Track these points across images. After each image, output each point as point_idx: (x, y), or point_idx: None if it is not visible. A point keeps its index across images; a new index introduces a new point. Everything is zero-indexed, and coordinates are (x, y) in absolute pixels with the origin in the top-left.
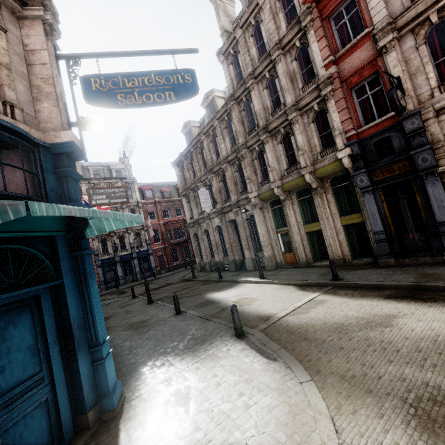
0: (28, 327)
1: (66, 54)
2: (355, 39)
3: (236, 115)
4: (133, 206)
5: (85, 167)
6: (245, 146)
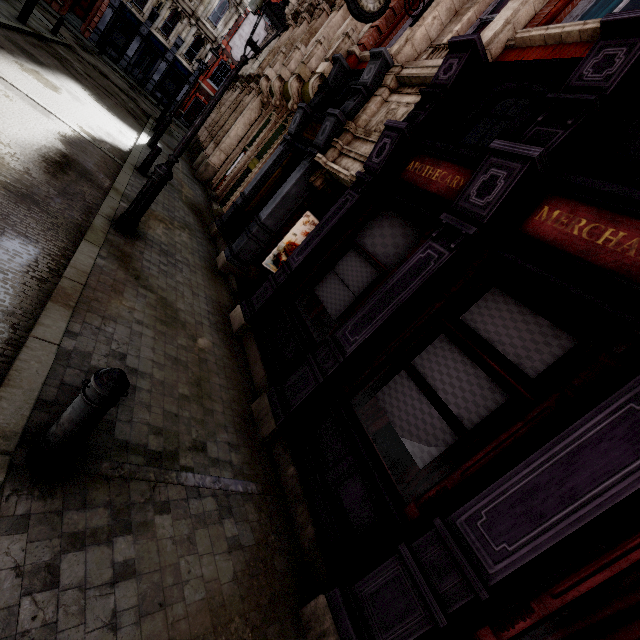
0: None
1: None
2: None
3: None
4: None
5: None
6: None
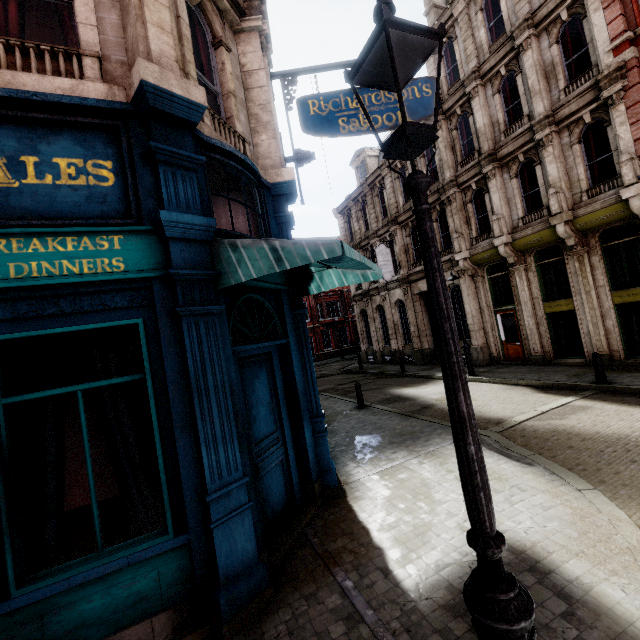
0: (265, 384)
1: (281, 72)
2: None
3: (443, 137)
4: None
5: None
6: (454, 183)
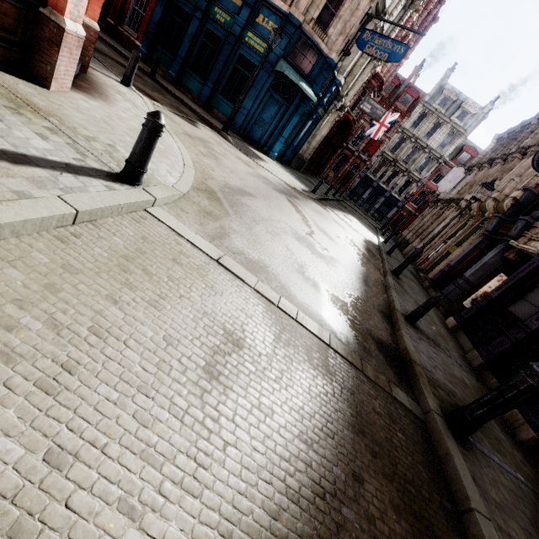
0: (275, 110)
1: (370, 14)
2: None
3: None
4: (435, 156)
5: (443, 89)
6: (522, 150)
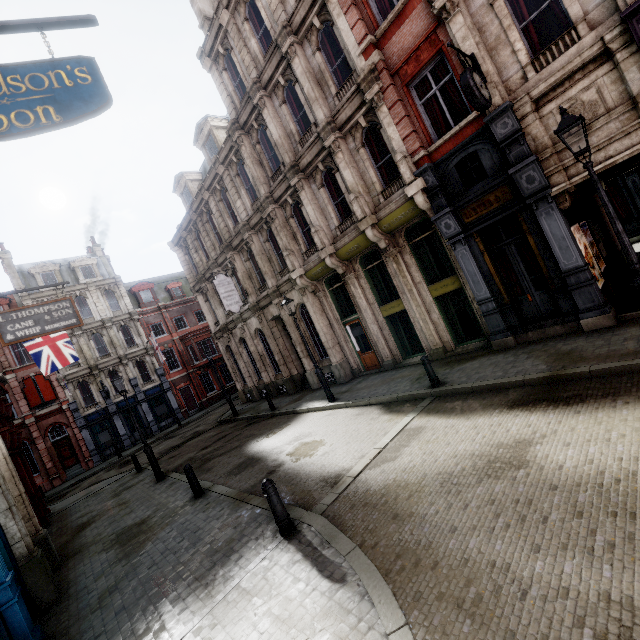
0: None
1: None
2: (399, 2)
3: (247, 153)
4: (124, 320)
5: (27, 272)
6: (270, 199)
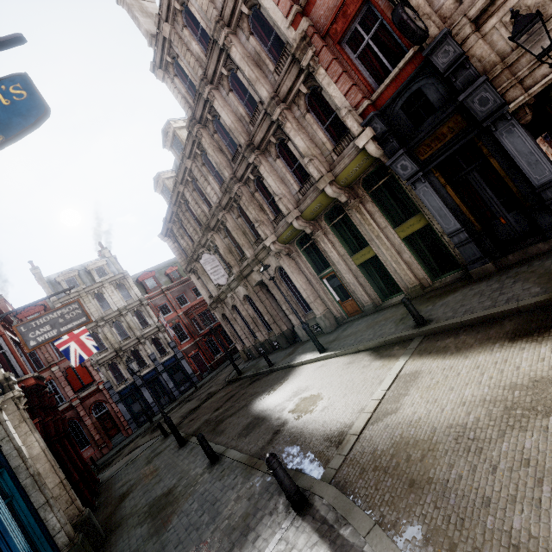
0: None
1: None
2: None
3: (207, 143)
4: (136, 306)
5: (54, 281)
6: (234, 179)
